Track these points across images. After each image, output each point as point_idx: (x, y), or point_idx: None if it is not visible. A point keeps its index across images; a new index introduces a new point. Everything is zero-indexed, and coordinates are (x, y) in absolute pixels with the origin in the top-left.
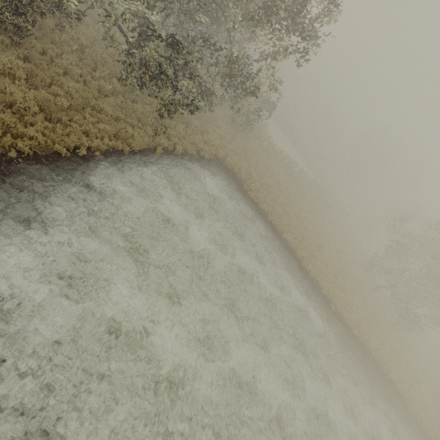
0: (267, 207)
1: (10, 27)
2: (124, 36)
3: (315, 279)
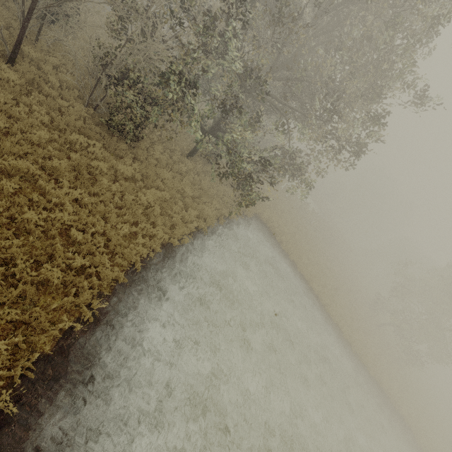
0: (296, 258)
1: (129, 136)
2: (201, 128)
3: (337, 324)
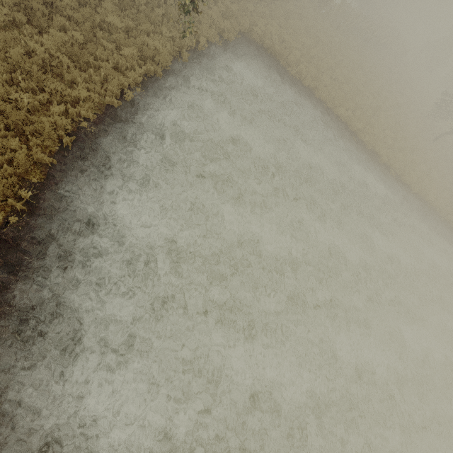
0: (312, 82)
1: None
2: None
3: (373, 150)
